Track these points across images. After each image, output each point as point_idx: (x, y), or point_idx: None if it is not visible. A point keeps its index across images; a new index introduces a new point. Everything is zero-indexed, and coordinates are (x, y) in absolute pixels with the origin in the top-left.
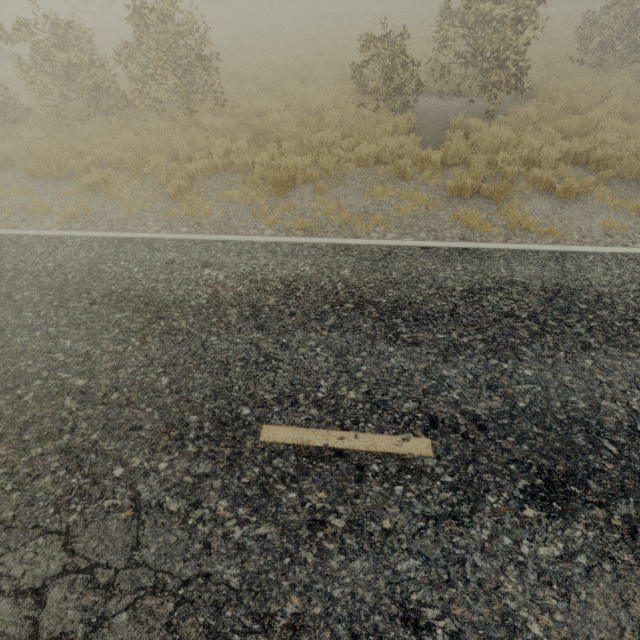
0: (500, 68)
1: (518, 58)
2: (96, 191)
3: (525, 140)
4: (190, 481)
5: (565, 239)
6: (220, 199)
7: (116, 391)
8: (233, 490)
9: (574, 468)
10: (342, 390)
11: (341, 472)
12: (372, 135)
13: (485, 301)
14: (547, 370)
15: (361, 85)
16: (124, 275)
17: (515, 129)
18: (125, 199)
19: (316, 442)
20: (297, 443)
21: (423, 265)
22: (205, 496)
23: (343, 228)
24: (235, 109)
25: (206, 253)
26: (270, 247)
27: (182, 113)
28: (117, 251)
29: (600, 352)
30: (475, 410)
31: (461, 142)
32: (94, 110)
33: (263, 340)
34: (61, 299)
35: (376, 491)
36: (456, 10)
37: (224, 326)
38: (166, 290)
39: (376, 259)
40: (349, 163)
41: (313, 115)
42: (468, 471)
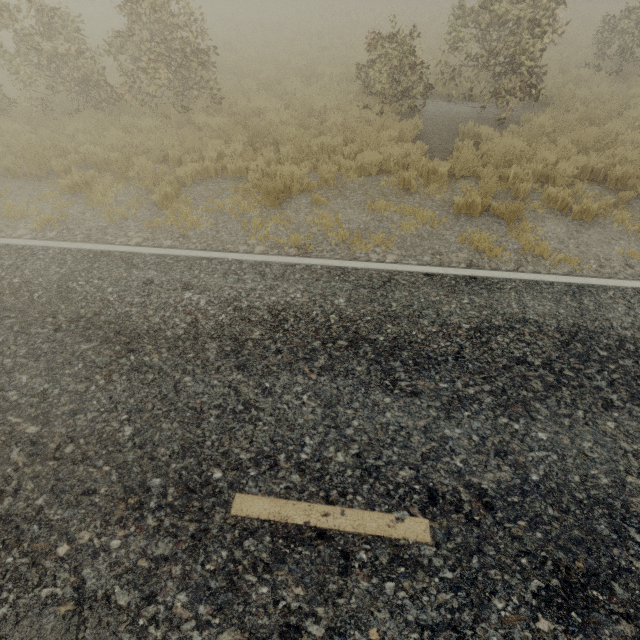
0: (514, 73)
1: (534, 63)
2: (77, 194)
3: (539, 153)
4: (145, 566)
5: (582, 269)
6: (209, 208)
7: (71, 442)
8: (195, 580)
9: (596, 565)
10: (329, 451)
11: (323, 560)
12: (376, 142)
13: (494, 343)
14: (564, 433)
15: (366, 86)
16: (96, 296)
17: (529, 140)
18: (107, 205)
19: (296, 519)
20: (274, 519)
21: (426, 296)
22: (161, 587)
23: (340, 247)
24: (232, 107)
25: (188, 272)
26: (259, 268)
27: (175, 110)
28: (91, 267)
29: (624, 412)
30: (481, 483)
31: (470, 152)
32: (83, 103)
33: (243, 383)
34: (23, 323)
35: (363, 588)
36: (470, 9)
37: (201, 364)
38: (140, 316)
39: (375, 286)
40: (350, 172)
41: (315, 116)
42: (472, 565)
